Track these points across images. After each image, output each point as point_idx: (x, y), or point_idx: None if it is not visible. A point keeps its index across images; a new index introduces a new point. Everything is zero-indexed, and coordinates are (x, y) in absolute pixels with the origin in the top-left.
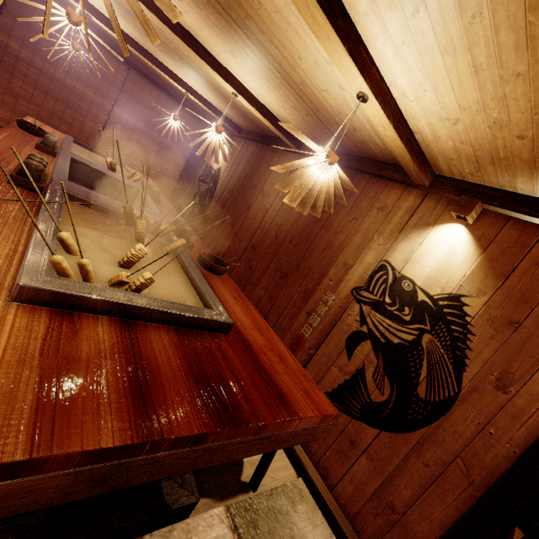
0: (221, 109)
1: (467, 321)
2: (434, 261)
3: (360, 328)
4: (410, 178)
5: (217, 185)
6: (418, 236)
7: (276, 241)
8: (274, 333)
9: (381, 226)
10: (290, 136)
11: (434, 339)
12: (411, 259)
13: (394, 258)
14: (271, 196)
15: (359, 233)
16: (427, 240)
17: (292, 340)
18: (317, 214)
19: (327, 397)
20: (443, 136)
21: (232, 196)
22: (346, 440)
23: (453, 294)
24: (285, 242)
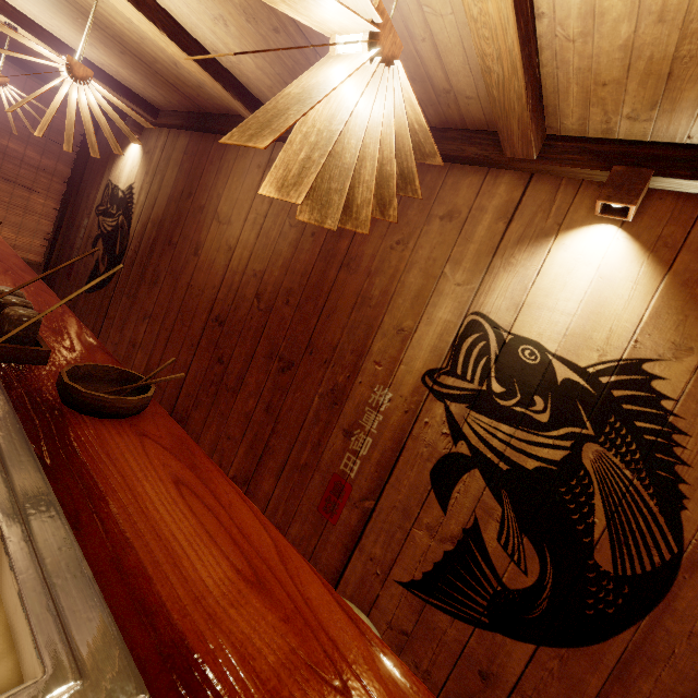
0: (103, 63)
1: (667, 408)
2: (573, 301)
3: (454, 447)
4: (497, 150)
5: (132, 217)
6: (532, 257)
7: (260, 304)
8: (301, 560)
9: (454, 248)
10: (248, 101)
11: (606, 453)
12: (527, 304)
13: (493, 305)
14: (235, 223)
15: (414, 268)
16: (550, 263)
17: (326, 487)
18: (357, 225)
19: (415, 590)
20: (614, 9)
21: (163, 233)
22: (472, 673)
23: (626, 359)
24: (276, 305)
